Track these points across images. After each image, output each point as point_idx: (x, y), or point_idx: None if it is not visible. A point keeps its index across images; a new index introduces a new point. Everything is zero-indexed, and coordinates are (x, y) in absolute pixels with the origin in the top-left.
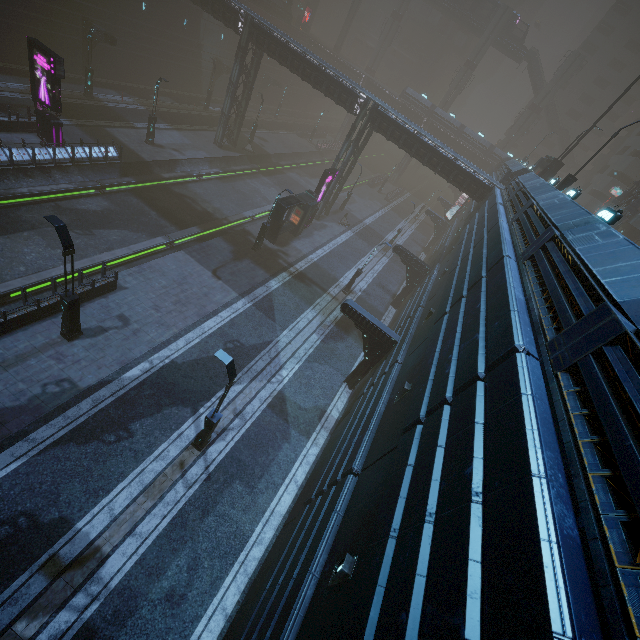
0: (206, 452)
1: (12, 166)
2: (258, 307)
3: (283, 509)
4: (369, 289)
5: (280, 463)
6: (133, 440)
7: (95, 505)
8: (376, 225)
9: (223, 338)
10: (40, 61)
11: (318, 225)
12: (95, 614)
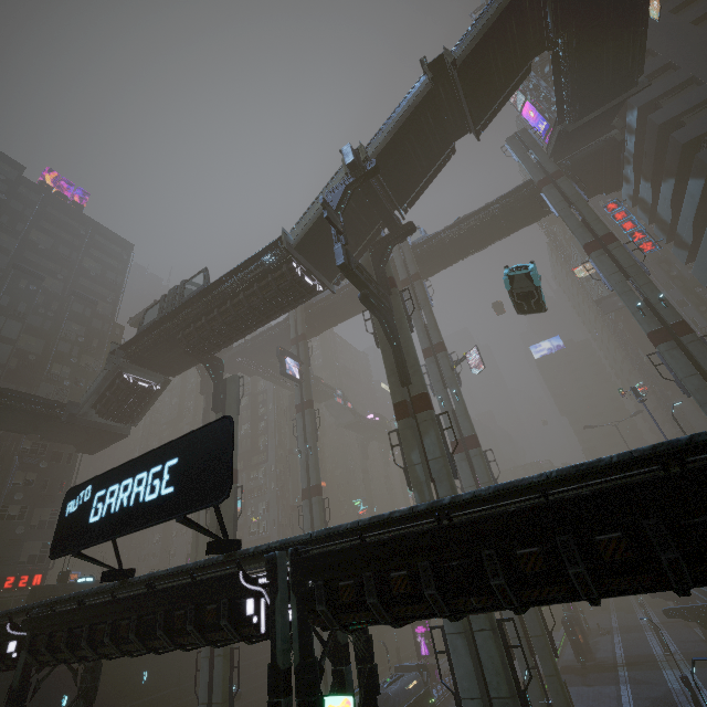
0: None
1: (439, 701)
2: (634, 683)
3: None
4: (680, 647)
5: None
6: None
7: None
8: (623, 623)
9: (642, 699)
10: (419, 630)
11: (592, 643)
12: None
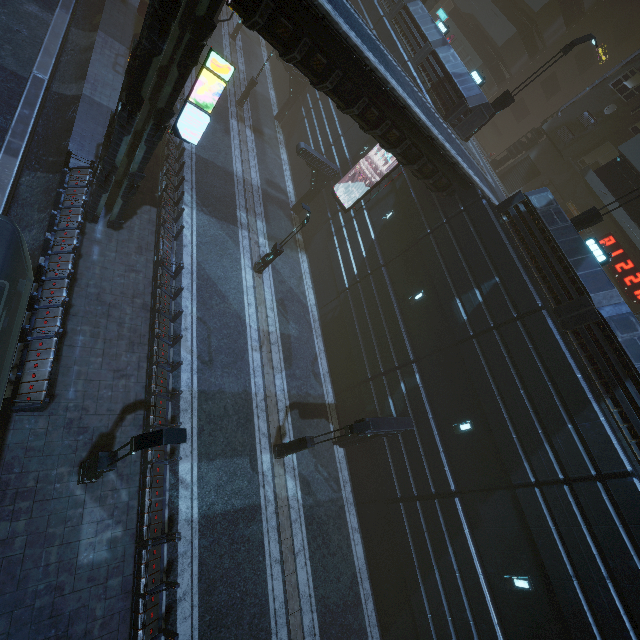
0: (236, 44)
1: None
2: None
3: (269, 70)
4: None
5: (259, 55)
6: (214, 32)
7: (223, 50)
8: None
9: None
10: None
11: None
12: (247, 78)
